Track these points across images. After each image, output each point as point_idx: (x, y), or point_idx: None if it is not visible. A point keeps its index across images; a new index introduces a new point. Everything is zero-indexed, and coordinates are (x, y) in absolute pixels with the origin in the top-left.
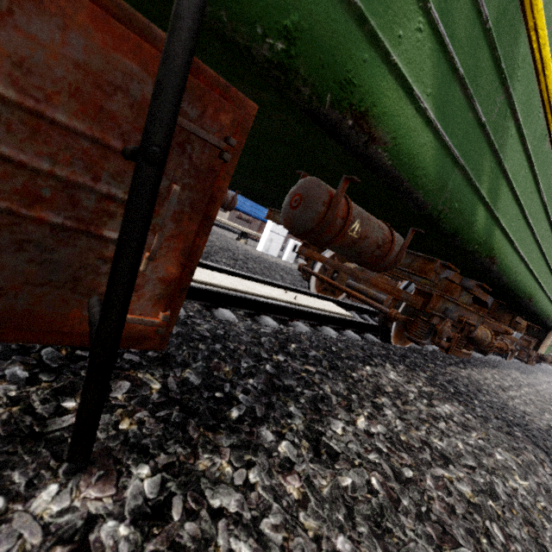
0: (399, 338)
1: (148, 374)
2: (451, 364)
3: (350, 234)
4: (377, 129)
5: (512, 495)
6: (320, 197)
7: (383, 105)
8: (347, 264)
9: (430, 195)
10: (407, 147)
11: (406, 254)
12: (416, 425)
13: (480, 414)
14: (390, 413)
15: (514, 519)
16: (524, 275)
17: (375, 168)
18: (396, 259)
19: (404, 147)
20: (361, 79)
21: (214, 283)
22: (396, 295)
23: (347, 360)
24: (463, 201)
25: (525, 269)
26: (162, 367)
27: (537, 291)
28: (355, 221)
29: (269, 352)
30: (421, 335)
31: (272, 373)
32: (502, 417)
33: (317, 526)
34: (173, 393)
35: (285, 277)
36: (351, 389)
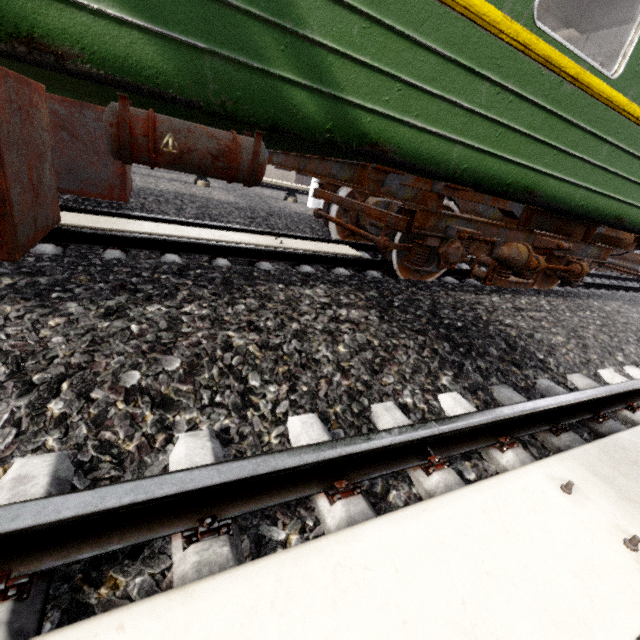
0: (411, 271)
1: (9, 278)
2: (461, 290)
3: (166, 150)
4: (57, 47)
5: (309, 353)
6: (108, 121)
7: (44, 24)
8: (369, 199)
9: (188, 91)
10: (108, 52)
11: (350, 167)
12: (262, 315)
13: (399, 318)
14: (240, 307)
15: (279, 361)
16: (480, 161)
17: (96, 81)
18: (251, 168)
19: (104, 53)
20: (1, 10)
21: (173, 235)
22: (383, 220)
23: (259, 281)
24: (249, 88)
25: (475, 153)
26: (27, 276)
27: (541, 180)
28: (166, 136)
29: (157, 273)
30: (419, 262)
31: (134, 283)
32: (440, 323)
33: (51, 334)
34: (17, 286)
35: (318, 229)
36: (220, 294)
